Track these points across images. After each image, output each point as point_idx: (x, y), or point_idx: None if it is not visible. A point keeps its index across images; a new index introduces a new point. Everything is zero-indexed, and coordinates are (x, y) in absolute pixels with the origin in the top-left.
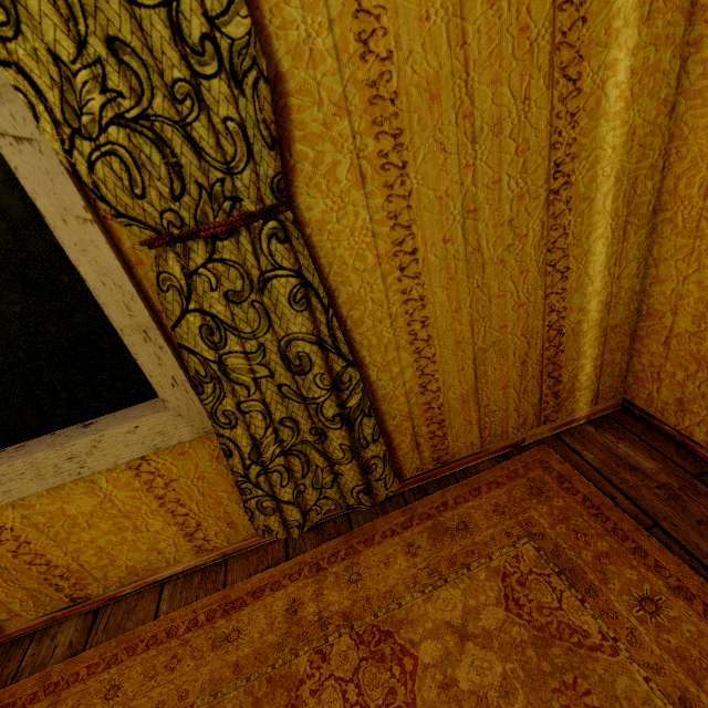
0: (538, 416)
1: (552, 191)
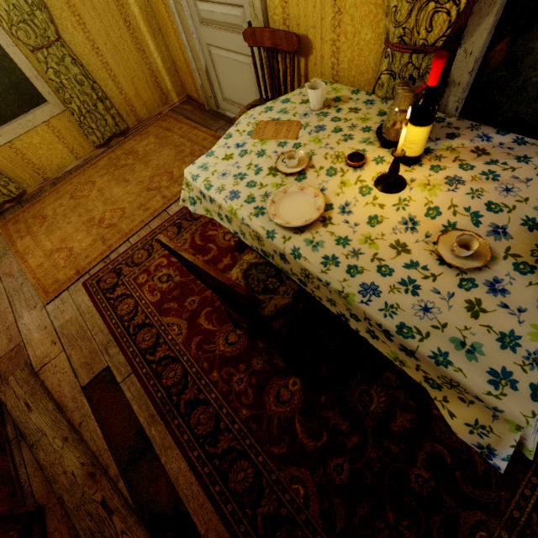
0: (162, 102)
1: (128, 27)
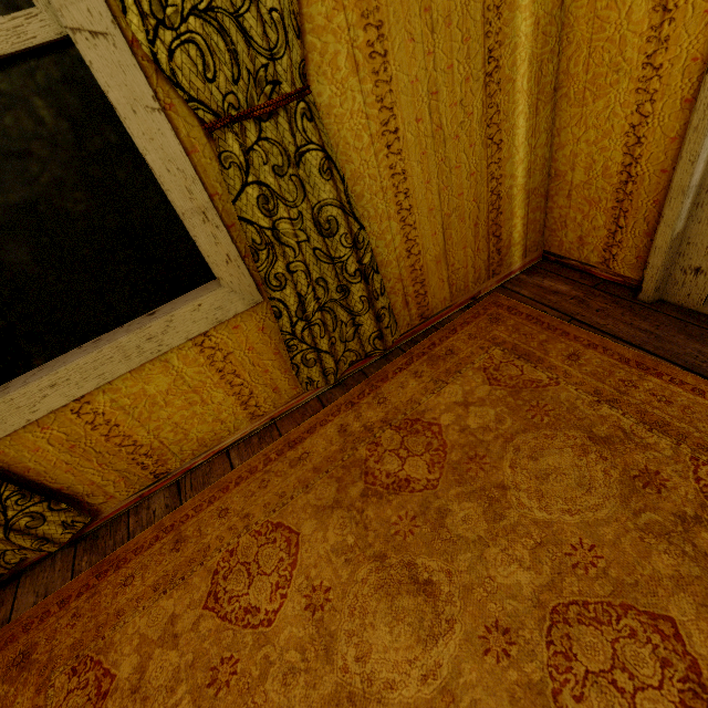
0: (488, 271)
1: (488, 75)
